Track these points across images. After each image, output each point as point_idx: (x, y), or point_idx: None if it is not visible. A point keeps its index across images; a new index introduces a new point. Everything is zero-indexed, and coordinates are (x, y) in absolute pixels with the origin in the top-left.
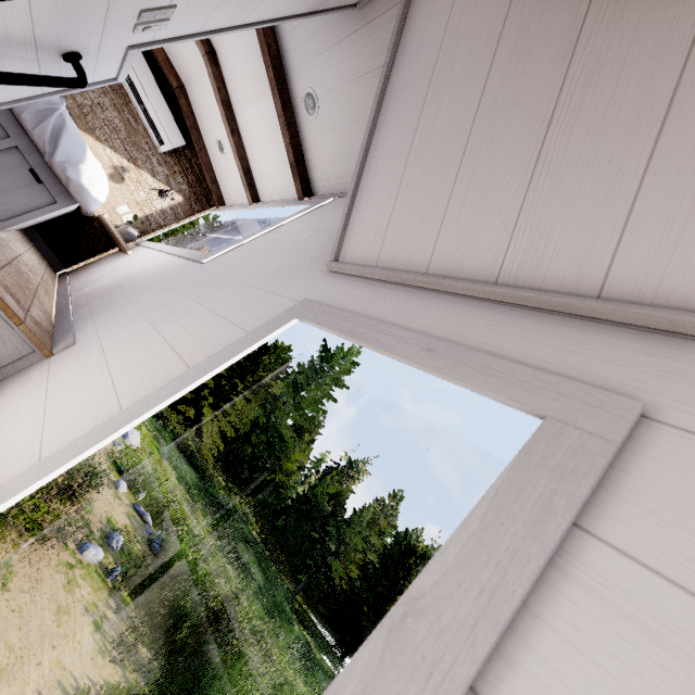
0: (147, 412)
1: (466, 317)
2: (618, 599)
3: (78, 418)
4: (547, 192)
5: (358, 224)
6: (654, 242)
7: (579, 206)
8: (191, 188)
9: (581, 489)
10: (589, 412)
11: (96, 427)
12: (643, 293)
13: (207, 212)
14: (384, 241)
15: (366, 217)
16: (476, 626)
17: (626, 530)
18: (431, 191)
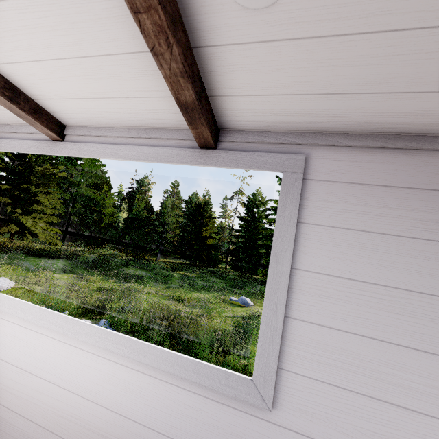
0: None
1: None
2: None
3: None
4: None
5: None
6: None
7: None
8: None
9: None
10: None
11: None
12: None
13: None
14: None
15: None
16: None
17: None
18: None
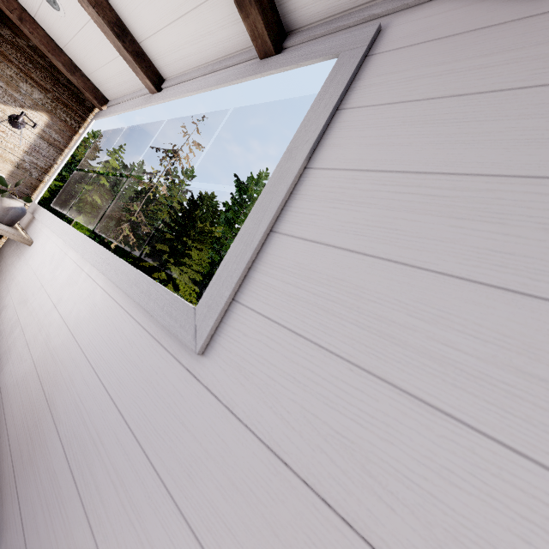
0: None
1: None
2: None
3: None
4: None
5: None
6: None
7: None
8: (48, 93)
9: None
10: None
11: None
12: None
13: (91, 122)
14: None
15: None
16: None
17: None
18: None
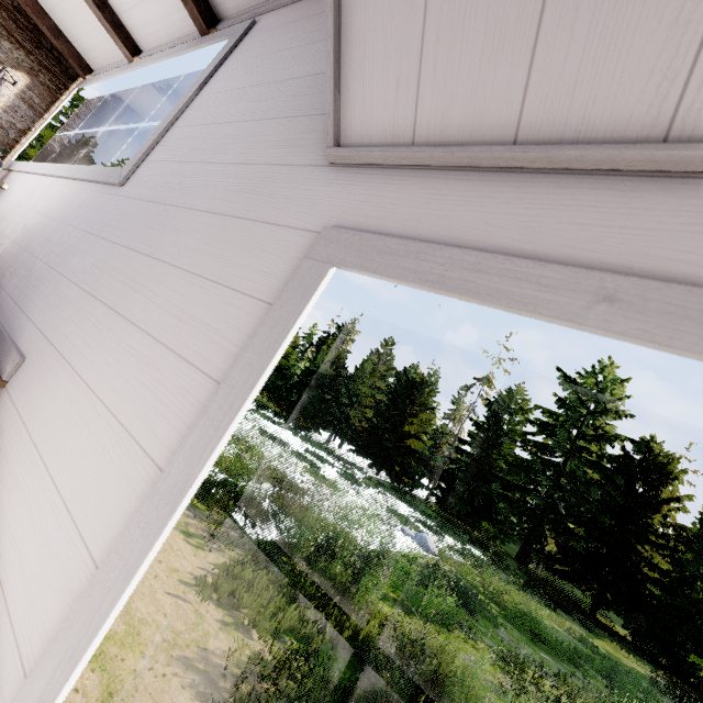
0: (200, 472)
1: (630, 216)
2: None
3: (105, 486)
4: None
5: (360, 69)
6: None
7: None
8: (30, 55)
9: None
10: None
11: (141, 506)
12: None
13: (74, 89)
14: (420, 94)
15: (372, 54)
16: None
17: None
18: None
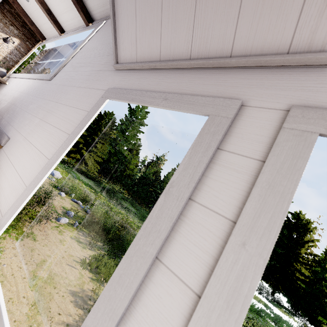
0: (60, 157)
1: (180, 79)
2: (228, 165)
3: (32, 168)
4: (205, 2)
5: (121, 39)
6: (250, 23)
7: (219, 8)
8: (21, 32)
9: (219, 137)
10: (223, 109)
11: (42, 168)
12: (247, 50)
13: (38, 46)
14: (137, 47)
15: (124, 34)
16: (189, 184)
17: (232, 145)
18: (152, 11)
